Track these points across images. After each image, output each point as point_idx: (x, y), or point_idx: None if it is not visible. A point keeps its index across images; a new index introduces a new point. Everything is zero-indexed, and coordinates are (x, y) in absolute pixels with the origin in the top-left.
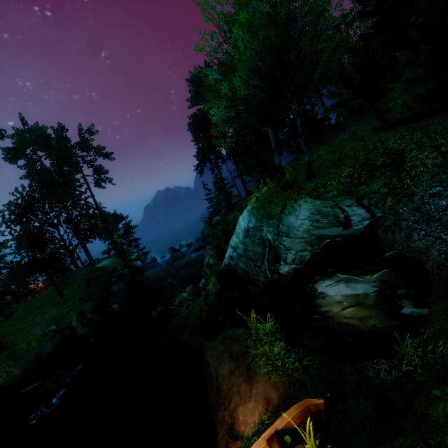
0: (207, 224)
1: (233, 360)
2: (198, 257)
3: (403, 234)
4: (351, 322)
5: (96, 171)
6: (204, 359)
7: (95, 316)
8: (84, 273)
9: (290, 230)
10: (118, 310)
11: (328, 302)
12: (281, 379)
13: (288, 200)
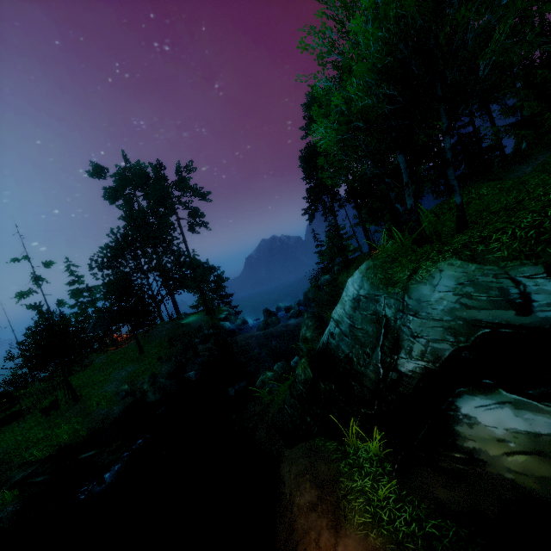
0: (313, 284)
1: (316, 487)
2: (297, 325)
3: None
4: (523, 482)
5: (192, 214)
6: (279, 473)
7: (168, 382)
8: (167, 328)
9: (422, 307)
10: (194, 379)
11: (479, 434)
12: (384, 544)
13: (422, 260)
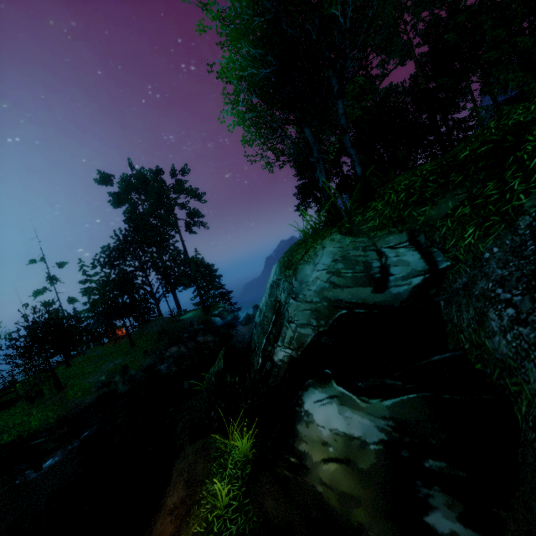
0: None
1: (186, 487)
2: None
3: (472, 311)
4: (328, 497)
5: (189, 215)
6: (172, 470)
7: (140, 374)
8: (159, 323)
9: (301, 288)
10: (165, 372)
11: (310, 435)
12: None
13: (318, 239)
